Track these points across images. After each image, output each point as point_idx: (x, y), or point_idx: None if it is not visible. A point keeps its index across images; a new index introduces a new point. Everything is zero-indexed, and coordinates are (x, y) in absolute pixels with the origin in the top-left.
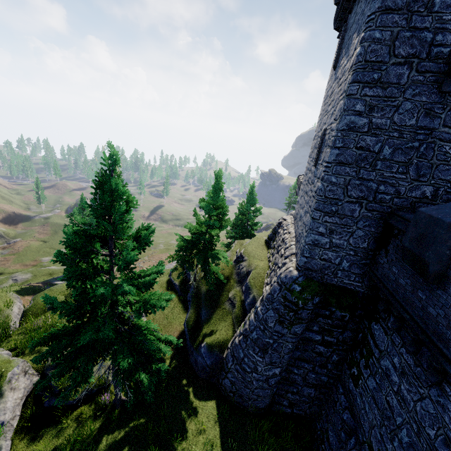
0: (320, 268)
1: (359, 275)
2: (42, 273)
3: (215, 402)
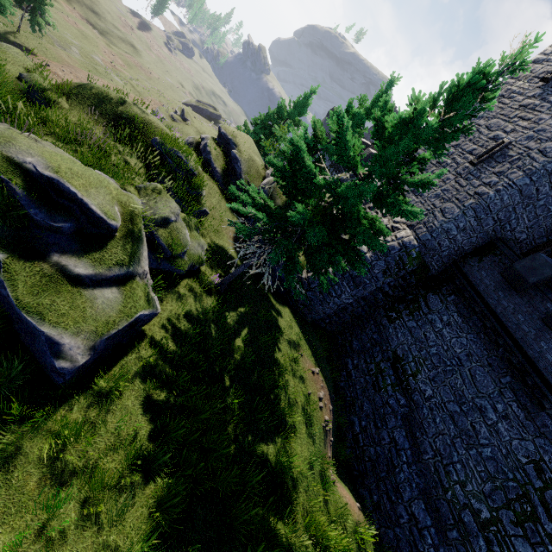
0: (431, 248)
1: (443, 263)
2: None
3: (289, 309)
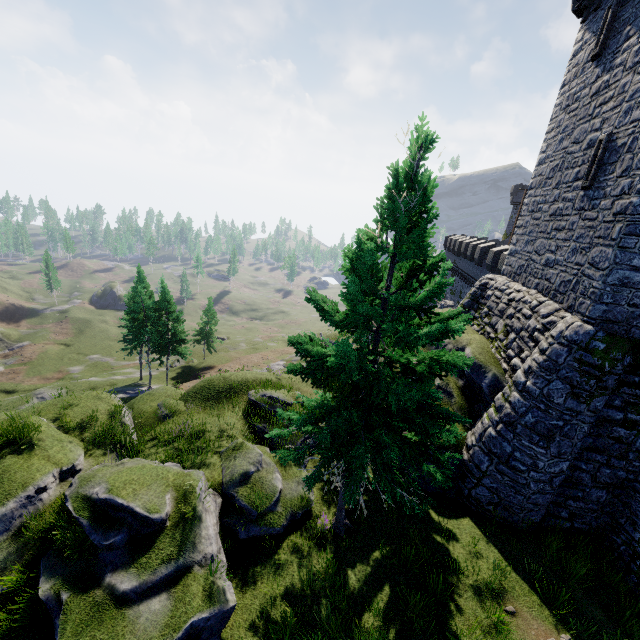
0: (626, 317)
1: None
2: (81, 388)
3: (470, 520)
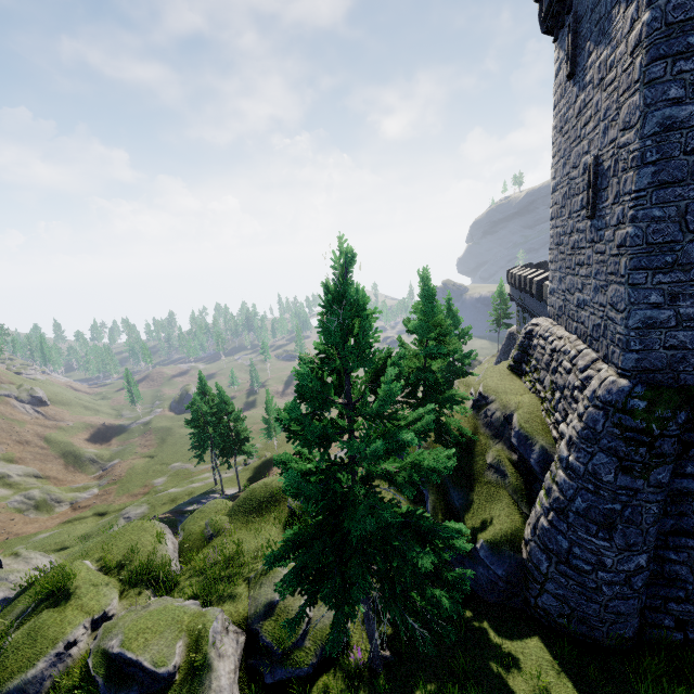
0: (667, 363)
1: None
2: (162, 501)
3: (539, 640)
